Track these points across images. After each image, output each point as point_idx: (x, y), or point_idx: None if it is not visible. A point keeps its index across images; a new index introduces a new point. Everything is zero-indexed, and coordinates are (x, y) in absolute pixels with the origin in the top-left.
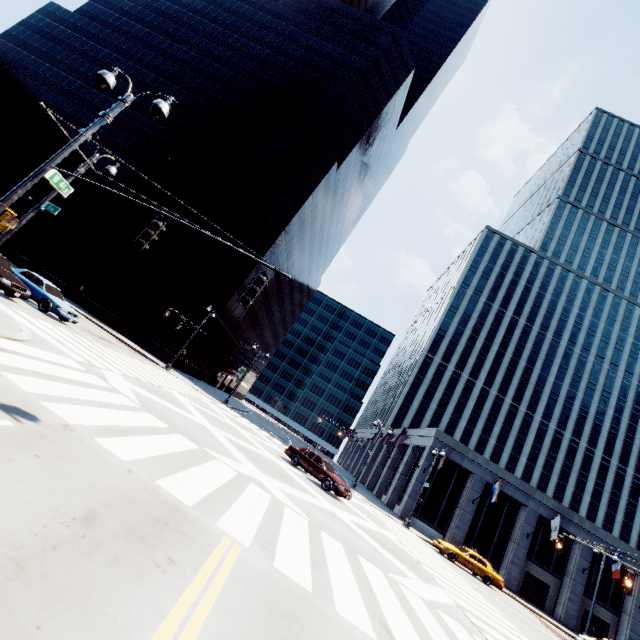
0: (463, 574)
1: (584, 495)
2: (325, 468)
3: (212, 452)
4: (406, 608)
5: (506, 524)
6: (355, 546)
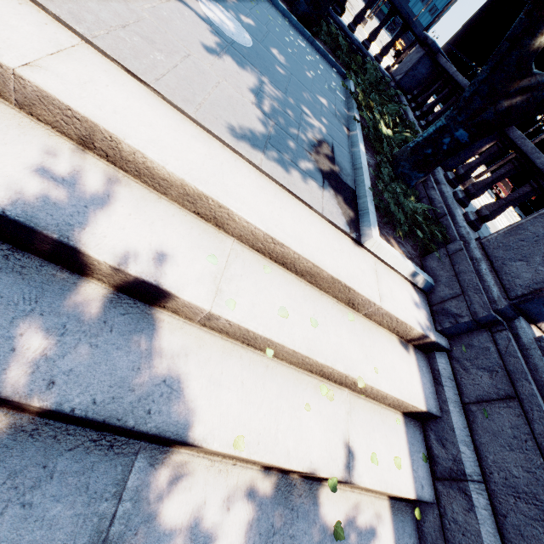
0: None
1: None
2: None
3: None
4: None
5: None
6: None
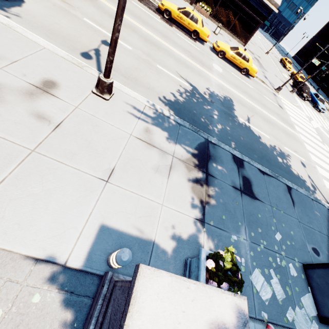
0: None
1: None
2: None
3: (326, 146)
4: None
5: None
6: None
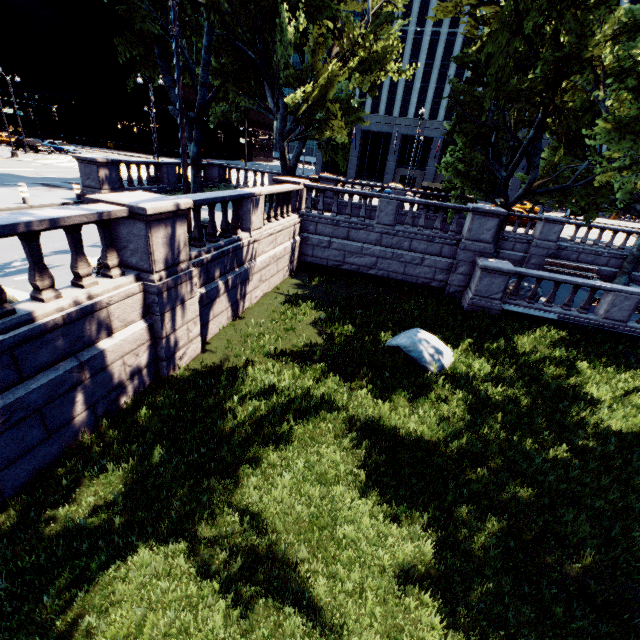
0: None
1: None
2: None
3: None
4: None
5: (384, 153)
6: None
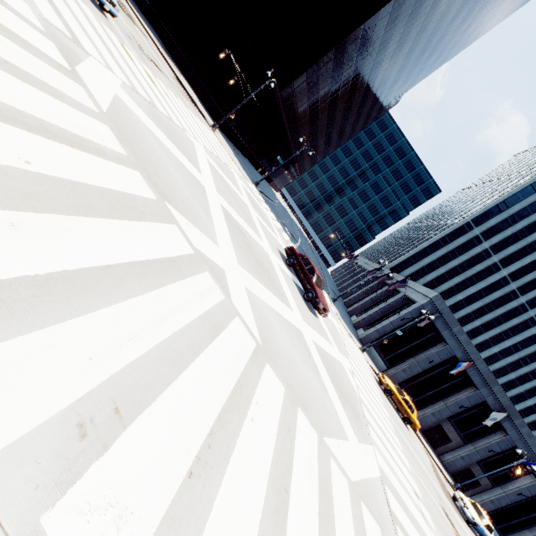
0: (390, 411)
1: (529, 400)
2: (314, 281)
3: (177, 214)
4: (324, 526)
5: (447, 390)
6: (302, 388)
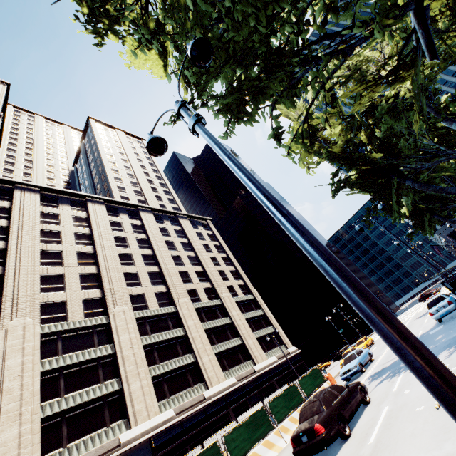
0: None
1: None
2: (427, 293)
3: (405, 318)
4: None
5: None
6: None
